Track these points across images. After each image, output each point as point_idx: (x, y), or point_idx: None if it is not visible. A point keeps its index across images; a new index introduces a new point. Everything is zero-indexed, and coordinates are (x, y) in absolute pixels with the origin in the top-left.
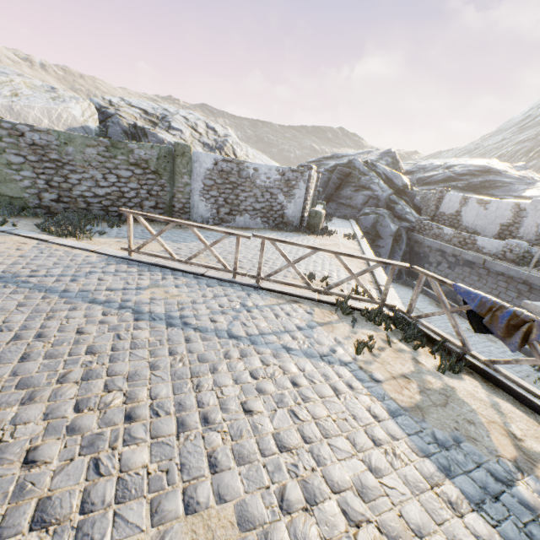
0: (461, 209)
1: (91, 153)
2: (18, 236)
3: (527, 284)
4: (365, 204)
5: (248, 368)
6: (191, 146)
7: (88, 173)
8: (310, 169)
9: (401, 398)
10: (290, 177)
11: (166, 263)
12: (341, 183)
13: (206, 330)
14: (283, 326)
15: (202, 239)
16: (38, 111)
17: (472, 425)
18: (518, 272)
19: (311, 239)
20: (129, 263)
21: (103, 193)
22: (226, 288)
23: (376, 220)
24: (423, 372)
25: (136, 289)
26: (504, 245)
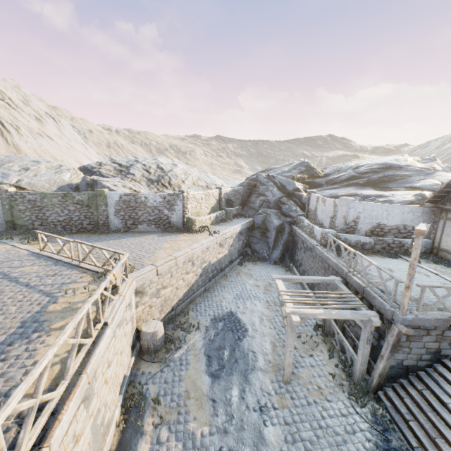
0: (317, 206)
1: (55, 201)
2: (8, 245)
3: (328, 263)
4: (261, 206)
5: (12, 295)
6: (104, 190)
7: (54, 210)
8: (183, 192)
9: (51, 309)
10: (170, 199)
11: (52, 255)
12: (251, 192)
13: (20, 283)
14: (56, 282)
15: (60, 243)
16: (44, 181)
17: (61, 318)
18: (323, 254)
19: (178, 236)
20: (36, 256)
21: (62, 219)
22: (61, 266)
23: (265, 218)
24: (83, 302)
25: (20, 267)
26: (321, 234)
